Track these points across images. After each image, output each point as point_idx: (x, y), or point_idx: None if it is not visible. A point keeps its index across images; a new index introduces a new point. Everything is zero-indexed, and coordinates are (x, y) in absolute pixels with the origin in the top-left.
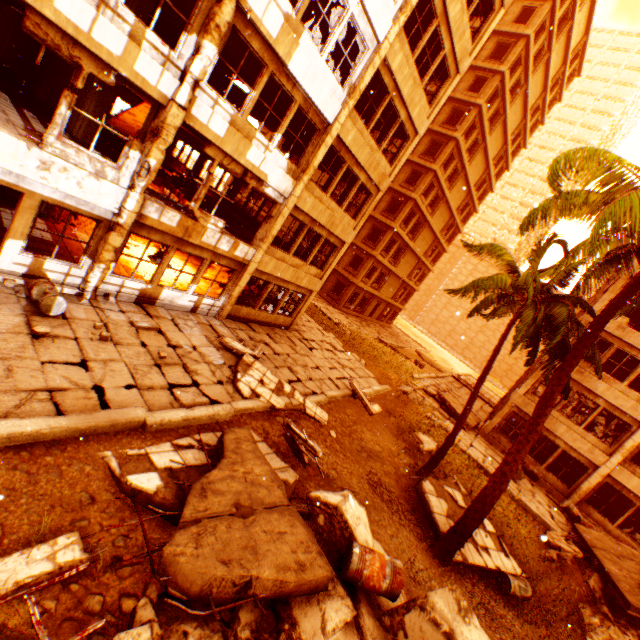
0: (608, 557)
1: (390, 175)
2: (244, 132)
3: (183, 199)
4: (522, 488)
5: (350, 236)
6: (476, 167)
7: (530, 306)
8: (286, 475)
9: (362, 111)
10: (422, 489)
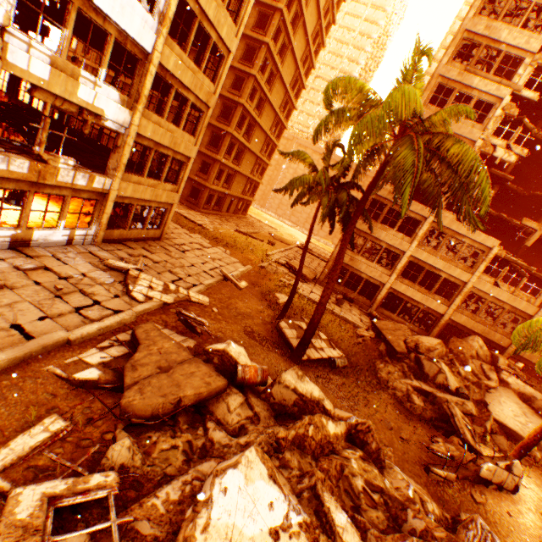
0: (389, 332)
1: (215, 92)
2: (68, 71)
3: (14, 133)
4: (344, 309)
5: (193, 152)
6: (288, 68)
7: (326, 195)
8: (187, 343)
9: (176, 27)
10: (280, 327)
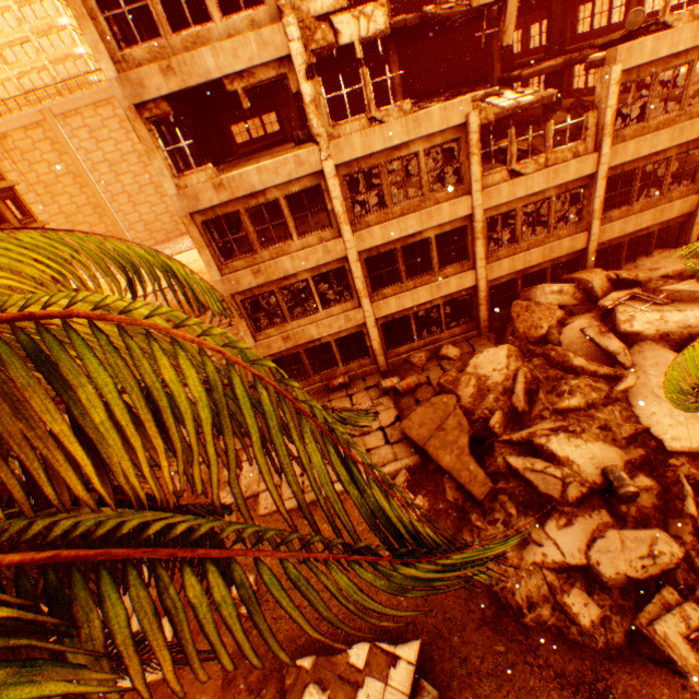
0: (439, 445)
1: None
2: None
3: None
4: None
5: None
6: None
7: None
8: None
9: None
10: None
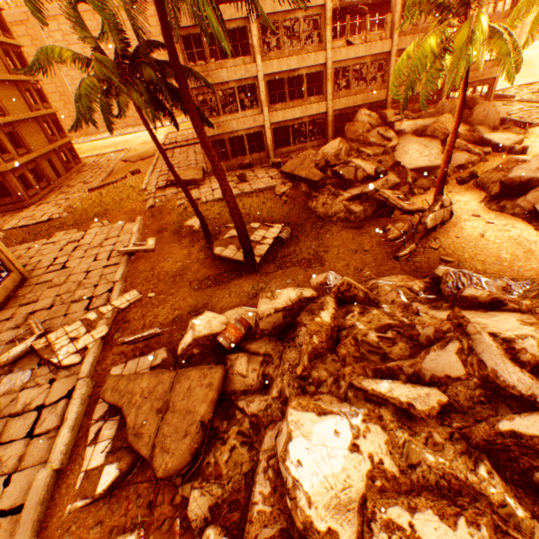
0: (300, 170)
1: None
2: None
3: None
4: (252, 181)
5: None
6: None
7: (131, 89)
8: (160, 357)
9: None
10: (218, 255)
